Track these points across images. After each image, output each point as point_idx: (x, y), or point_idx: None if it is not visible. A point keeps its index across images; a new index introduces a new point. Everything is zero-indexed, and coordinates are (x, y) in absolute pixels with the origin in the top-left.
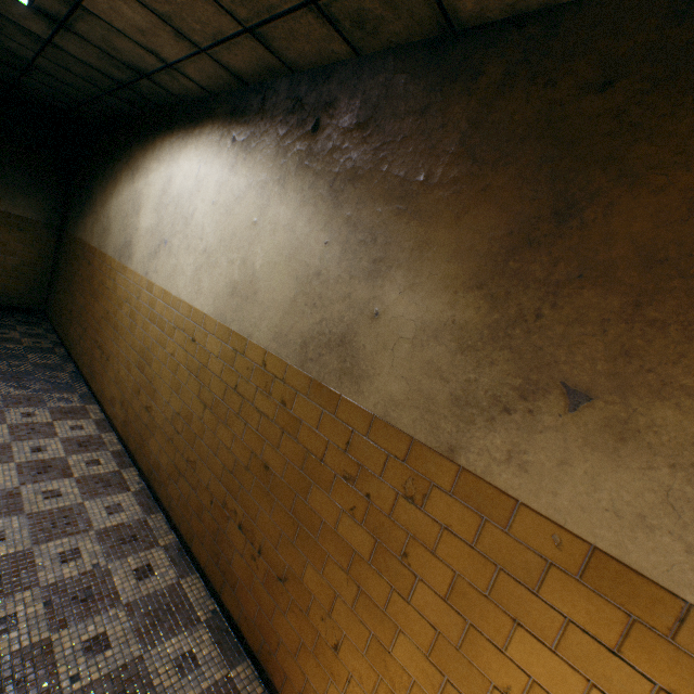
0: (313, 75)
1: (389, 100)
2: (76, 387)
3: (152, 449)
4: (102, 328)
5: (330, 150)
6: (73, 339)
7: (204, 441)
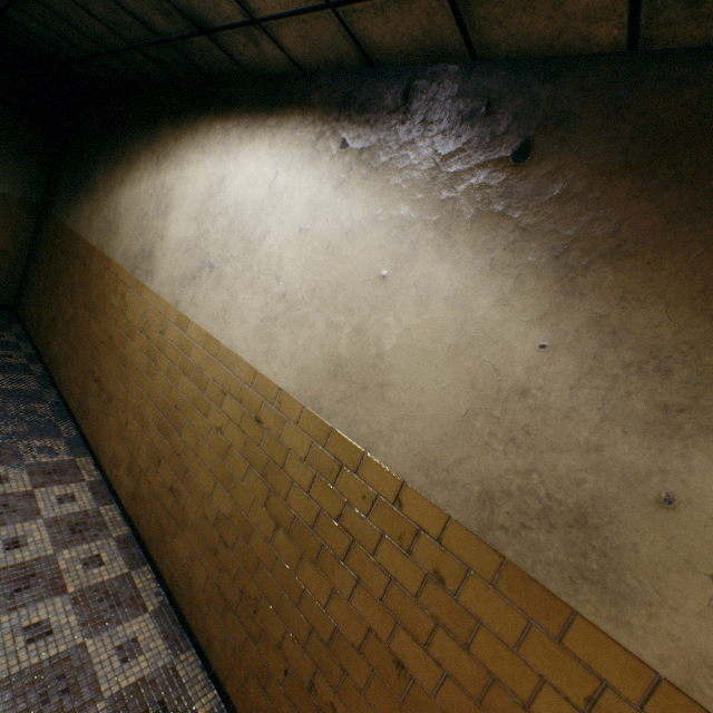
0: (519, 69)
1: (711, 135)
2: (61, 428)
3: (178, 550)
4: (101, 355)
5: (555, 195)
6: (55, 357)
7: (273, 576)
